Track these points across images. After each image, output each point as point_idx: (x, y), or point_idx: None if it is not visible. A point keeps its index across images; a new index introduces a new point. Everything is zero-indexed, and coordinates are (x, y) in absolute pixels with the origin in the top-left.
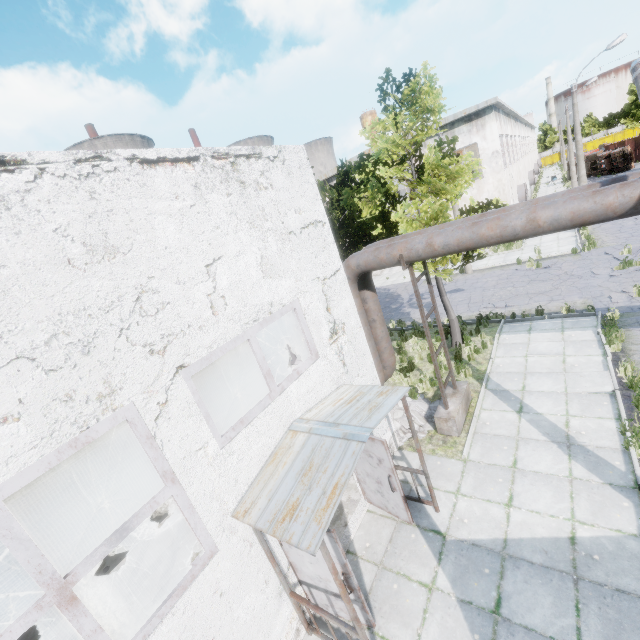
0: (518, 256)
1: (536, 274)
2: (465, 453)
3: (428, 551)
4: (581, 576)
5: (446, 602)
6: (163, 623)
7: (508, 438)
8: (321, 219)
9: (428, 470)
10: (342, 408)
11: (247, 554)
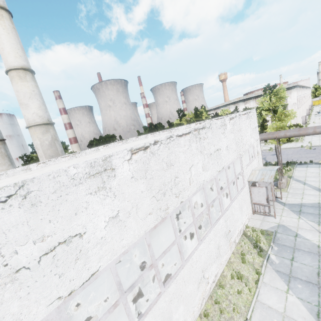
0: (301, 144)
1: (309, 151)
2: (288, 190)
3: (280, 205)
4: (320, 207)
5: (287, 210)
6: (241, 191)
7: (301, 189)
8: (257, 126)
9: (277, 194)
10: (264, 168)
11: (247, 190)
